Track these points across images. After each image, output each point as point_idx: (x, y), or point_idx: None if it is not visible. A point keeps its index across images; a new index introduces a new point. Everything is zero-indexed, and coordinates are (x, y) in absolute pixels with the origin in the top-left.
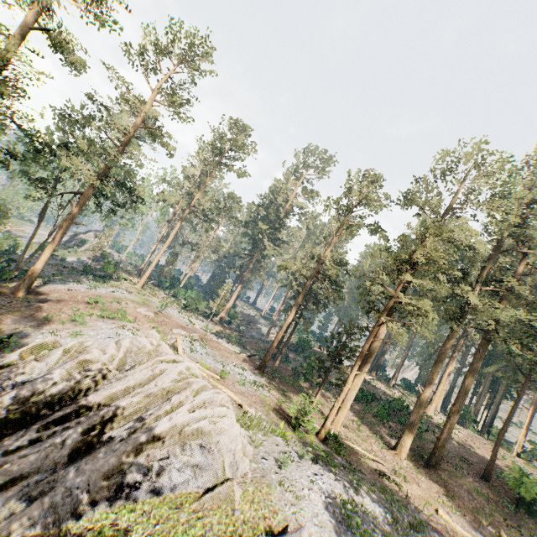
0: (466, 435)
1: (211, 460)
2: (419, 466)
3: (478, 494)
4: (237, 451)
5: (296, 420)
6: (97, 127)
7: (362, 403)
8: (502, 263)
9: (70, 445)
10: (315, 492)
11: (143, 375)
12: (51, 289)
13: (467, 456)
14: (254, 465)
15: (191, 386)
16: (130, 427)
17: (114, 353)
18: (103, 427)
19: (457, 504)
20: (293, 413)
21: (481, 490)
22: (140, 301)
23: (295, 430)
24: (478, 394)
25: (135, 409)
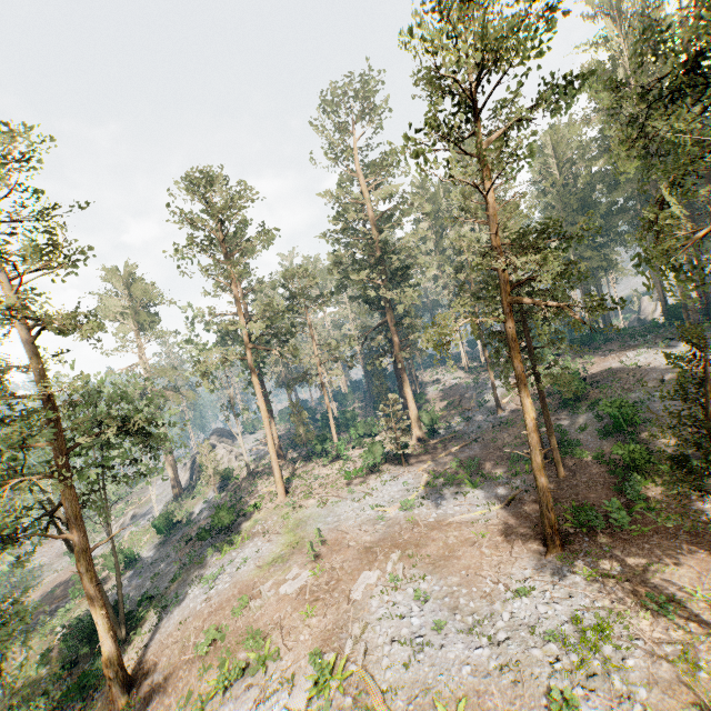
0: None
1: None
2: None
3: None
4: None
5: None
6: None
7: None
8: None
9: None
10: None
11: None
12: (159, 644)
13: None
14: None
15: None
16: None
17: None
18: None
19: None
20: None
21: None
22: (286, 546)
23: None
24: None
25: None
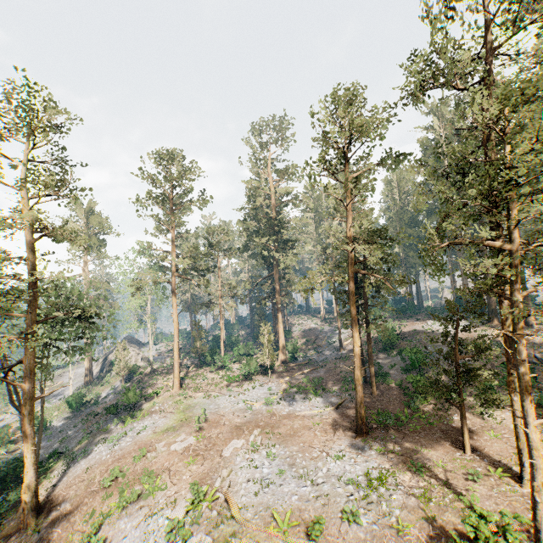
0: None
1: None
2: None
3: None
4: None
5: None
6: None
7: None
8: None
9: None
10: None
11: None
12: (67, 483)
13: None
14: None
15: None
16: None
17: None
18: None
19: None
20: None
21: None
22: (177, 421)
23: None
24: None
25: None
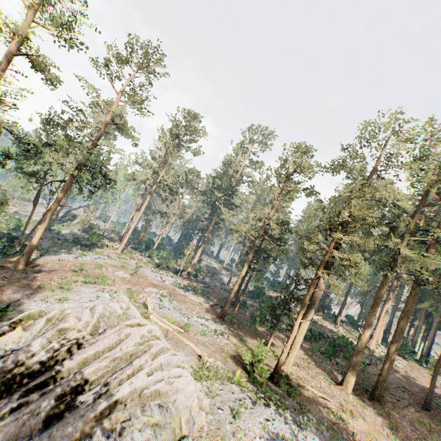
0: (406, 365)
1: (169, 418)
2: (364, 400)
3: (420, 424)
4: (194, 406)
5: (251, 365)
6: (75, 126)
7: (310, 341)
8: (425, 213)
9: (45, 410)
10: (266, 439)
11: (111, 340)
12: (45, 261)
13: (408, 387)
14: (210, 416)
15: (150, 350)
16: (97, 391)
17: (88, 320)
18: (75, 391)
19: (401, 436)
20: (247, 360)
21: (422, 420)
22: (119, 265)
23: (250, 376)
24: (414, 328)
25: (103, 373)
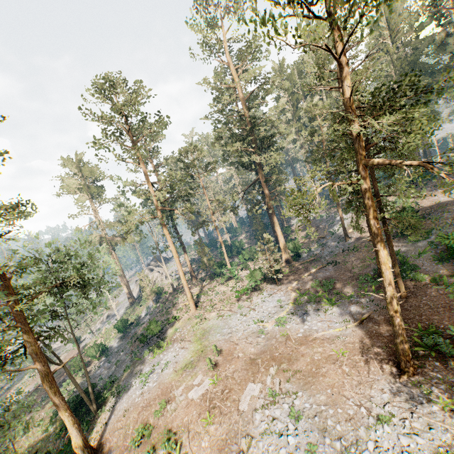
0: None
1: None
2: None
3: None
4: None
5: None
6: None
7: None
8: None
9: None
10: None
11: None
12: (113, 425)
13: None
14: None
15: None
16: None
17: None
18: None
19: None
20: None
21: None
22: (194, 353)
23: None
24: None
25: None
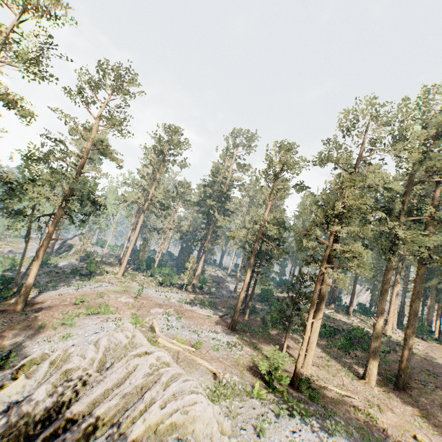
0: (425, 346)
1: None
2: (390, 390)
3: None
4: (214, 432)
5: (269, 374)
6: (56, 158)
7: (326, 337)
8: (418, 191)
9: None
10: None
11: (118, 374)
12: (45, 298)
13: (431, 369)
14: (234, 439)
15: (160, 379)
16: (110, 434)
17: (93, 356)
18: (87, 437)
19: (433, 423)
20: (264, 369)
21: None
22: (121, 290)
23: (269, 386)
24: (427, 307)
25: (114, 412)
